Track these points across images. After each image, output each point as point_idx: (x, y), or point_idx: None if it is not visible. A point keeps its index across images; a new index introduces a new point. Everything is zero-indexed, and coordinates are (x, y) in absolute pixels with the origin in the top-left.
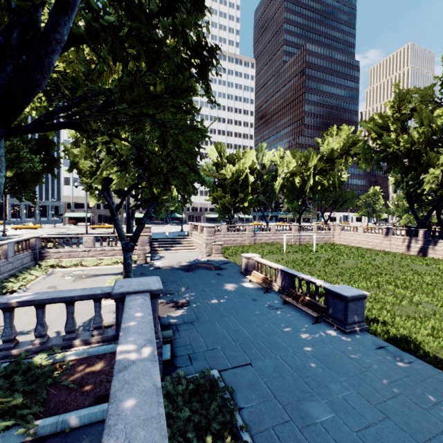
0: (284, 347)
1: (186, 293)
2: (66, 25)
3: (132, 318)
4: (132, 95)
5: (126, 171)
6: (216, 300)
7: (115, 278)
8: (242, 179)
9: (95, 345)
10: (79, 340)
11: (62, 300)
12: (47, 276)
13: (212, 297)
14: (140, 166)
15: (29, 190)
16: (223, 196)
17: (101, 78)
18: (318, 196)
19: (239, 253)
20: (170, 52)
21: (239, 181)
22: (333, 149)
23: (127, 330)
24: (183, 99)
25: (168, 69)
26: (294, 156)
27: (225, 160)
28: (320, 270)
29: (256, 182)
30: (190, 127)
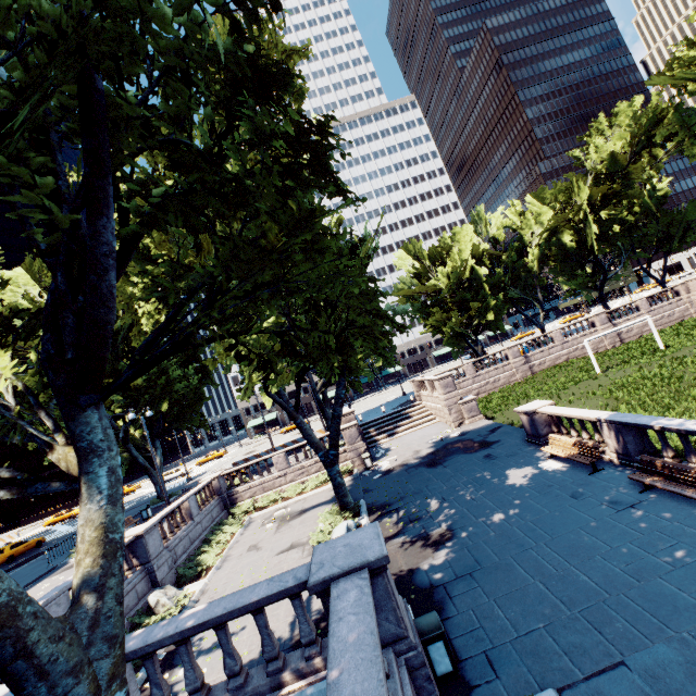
0: (690, 604)
1: (443, 512)
2: (109, 229)
3: (343, 649)
4: (236, 262)
5: (270, 370)
6: (500, 515)
7: (329, 511)
8: (467, 278)
9: (315, 678)
10: (290, 672)
11: (244, 612)
12: (244, 529)
13: (490, 510)
14: (288, 353)
15: (194, 414)
16: (446, 318)
17: (202, 253)
18: (622, 244)
19: (511, 402)
20: (264, 174)
21: (462, 284)
22: (613, 153)
23: (336, 690)
24: (307, 229)
25: (271, 198)
26: (542, 201)
27: (427, 262)
28: (695, 385)
29: (492, 272)
30: (325, 274)
